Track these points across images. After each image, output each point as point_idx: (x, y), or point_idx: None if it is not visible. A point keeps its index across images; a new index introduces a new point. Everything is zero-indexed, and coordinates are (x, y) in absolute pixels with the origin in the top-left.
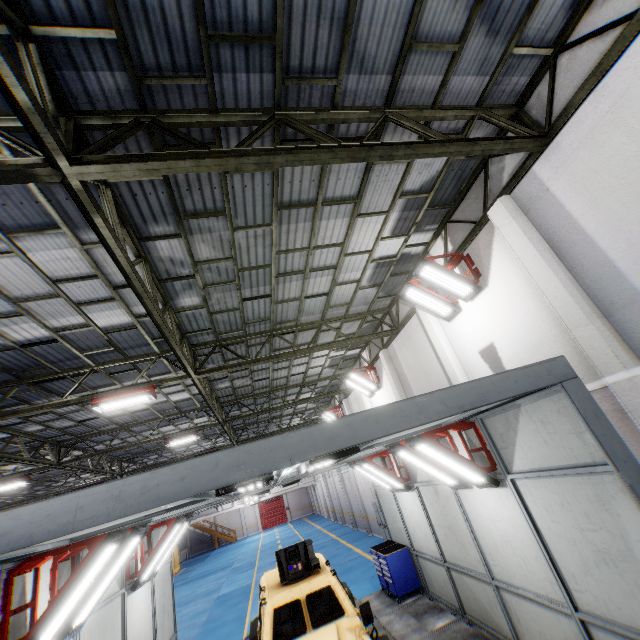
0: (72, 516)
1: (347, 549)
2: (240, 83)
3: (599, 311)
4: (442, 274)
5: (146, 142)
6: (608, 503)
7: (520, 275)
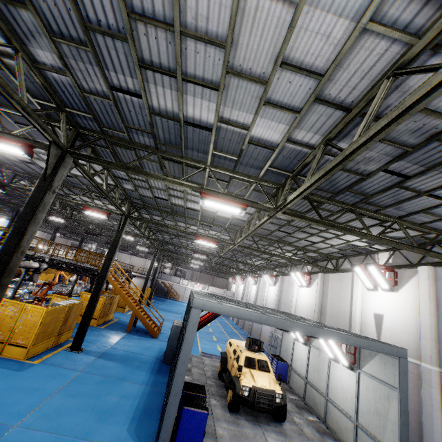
0: (250, 317)
1: None
2: (346, 197)
3: (436, 339)
4: (378, 274)
5: None
6: (390, 399)
7: (415, 300)
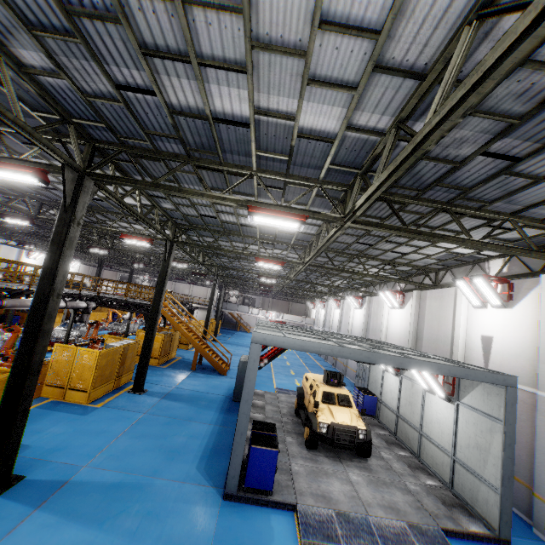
0: (319, 349)
1: None
2: (437, 193)
3: None
4: (487, 287)
5: None
6: (493, 432)
7: (533, 318)
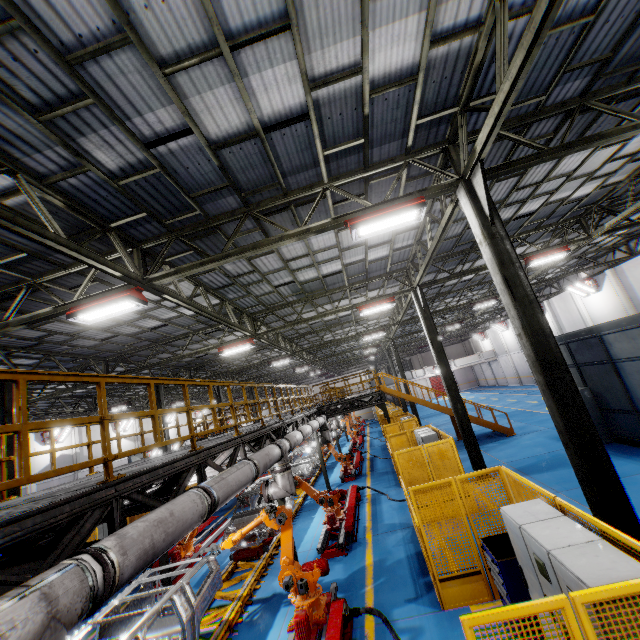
0: None
1: None
2: None
3: None
4: None
5: None
6: None
7: None
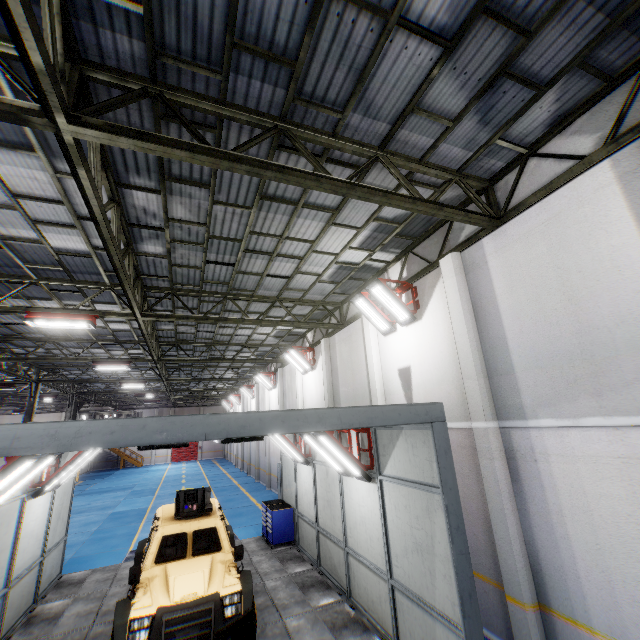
0: (10, 443)
1: (244, 497)
2: (253, 88)
3: (487, 372)
4: (389, 297)
5: (148, 106)
6: (432, 513)
7: (446, 321)
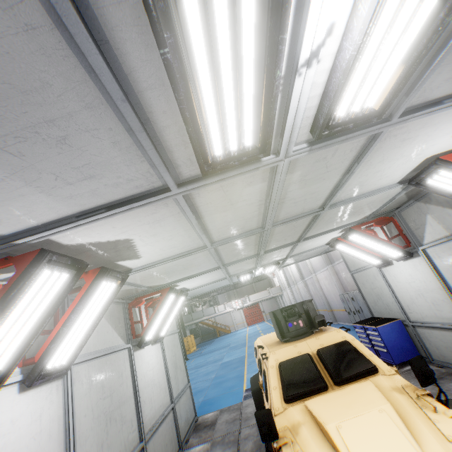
0: None
1: None
2: None
3: None
4: None
5: None
6: None
7: None
